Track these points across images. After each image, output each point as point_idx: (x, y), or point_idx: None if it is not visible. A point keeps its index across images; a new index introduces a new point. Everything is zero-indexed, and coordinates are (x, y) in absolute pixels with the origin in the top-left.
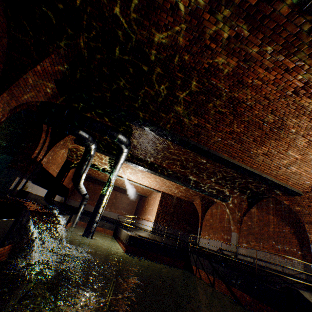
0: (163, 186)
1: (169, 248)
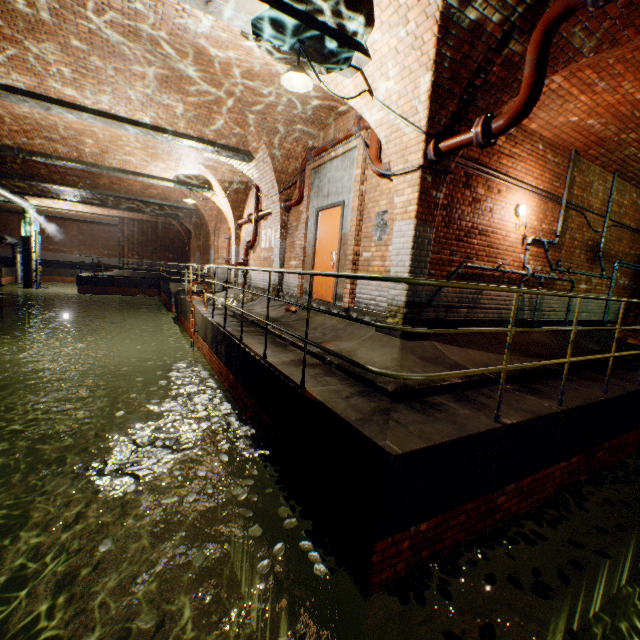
0: (114, 211)
1: (135, 281)
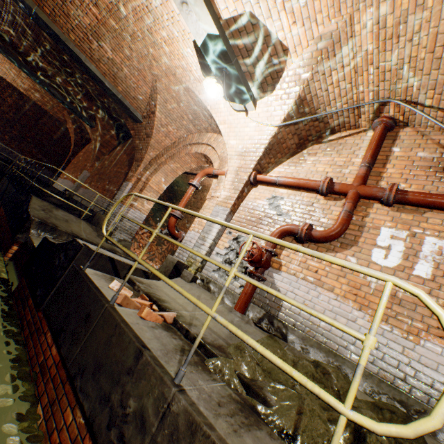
0: None
1: None
